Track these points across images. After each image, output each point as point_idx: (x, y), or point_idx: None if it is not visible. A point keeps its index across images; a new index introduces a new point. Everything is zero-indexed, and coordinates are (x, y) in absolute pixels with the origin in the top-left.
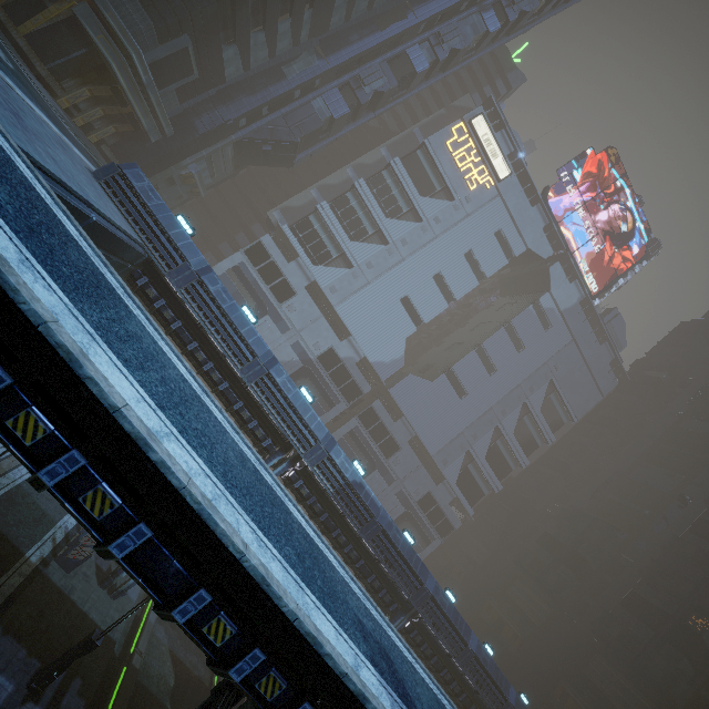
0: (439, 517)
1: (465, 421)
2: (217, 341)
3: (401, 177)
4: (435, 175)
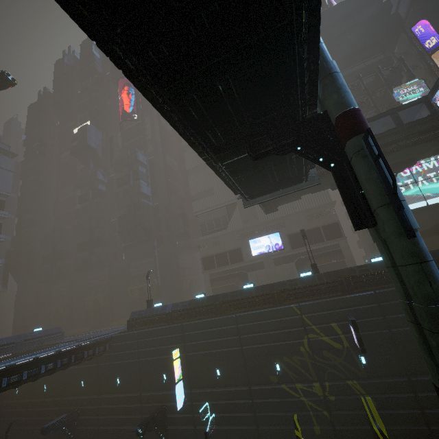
0: None
1: None
2: None
3: None
4: None
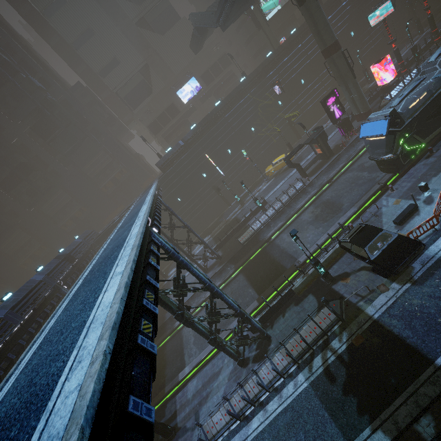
0: None
1: None
2: None
3: None
4: None
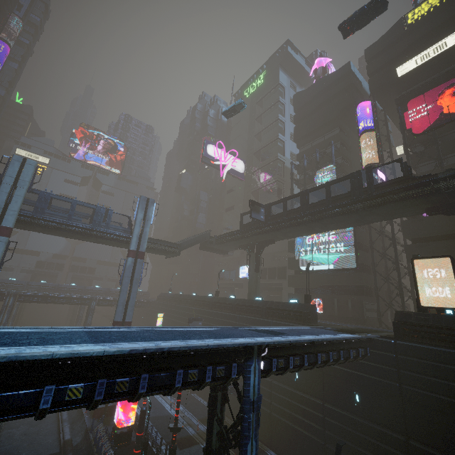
0: None
1: None
2: None
3: None
4: None
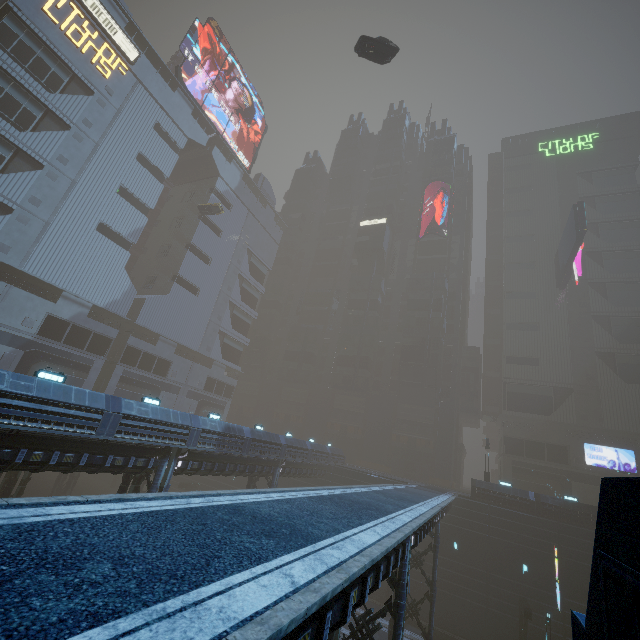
0: (222, 388)
1: (208, 311)
2: (52, 430)
3: (6, 66)
4: (52, 59)
